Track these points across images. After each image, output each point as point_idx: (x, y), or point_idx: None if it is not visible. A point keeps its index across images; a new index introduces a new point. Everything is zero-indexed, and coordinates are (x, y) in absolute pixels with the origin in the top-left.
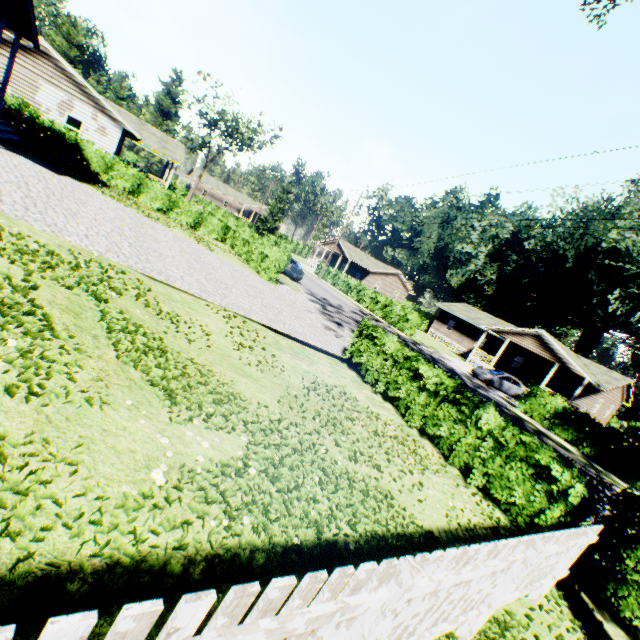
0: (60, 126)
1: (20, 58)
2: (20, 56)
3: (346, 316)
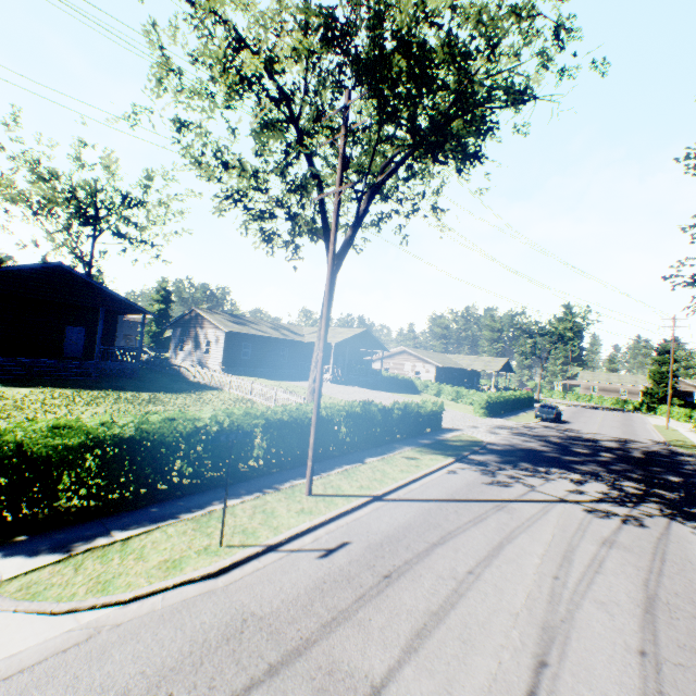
0: (406, 376)
1: (397, 357)
2: (397, 357)
3: (561, 433)
